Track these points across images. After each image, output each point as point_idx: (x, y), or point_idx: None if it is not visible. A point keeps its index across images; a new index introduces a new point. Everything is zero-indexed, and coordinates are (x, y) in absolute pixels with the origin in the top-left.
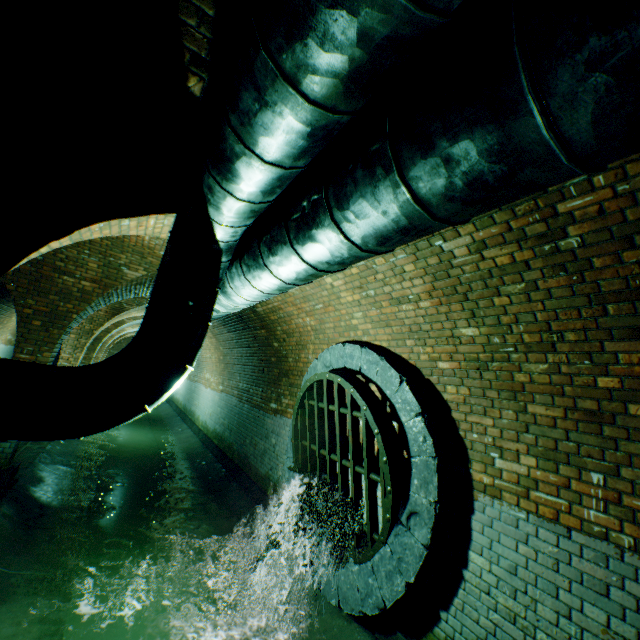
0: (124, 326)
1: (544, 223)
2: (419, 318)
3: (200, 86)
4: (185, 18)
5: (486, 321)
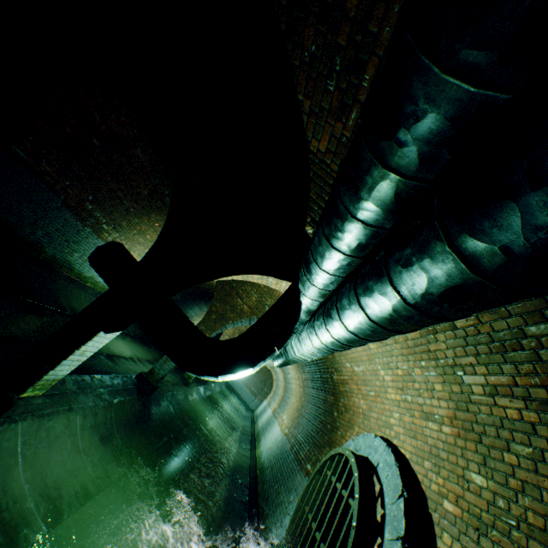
0: None
1: (544, 389)
2: (439, 441)
3: (312, 230)
4: (313, 206)
5: (494, 474)
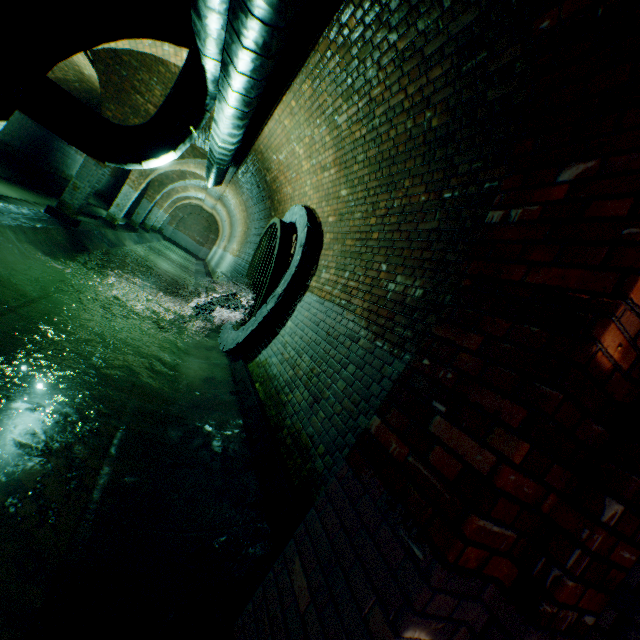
0: (187, 183)
1: (368, 106)
2: (330, 184)
3: None
4: None
5: (350, 184)
